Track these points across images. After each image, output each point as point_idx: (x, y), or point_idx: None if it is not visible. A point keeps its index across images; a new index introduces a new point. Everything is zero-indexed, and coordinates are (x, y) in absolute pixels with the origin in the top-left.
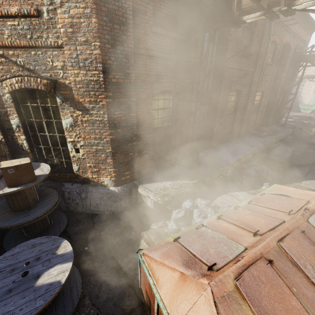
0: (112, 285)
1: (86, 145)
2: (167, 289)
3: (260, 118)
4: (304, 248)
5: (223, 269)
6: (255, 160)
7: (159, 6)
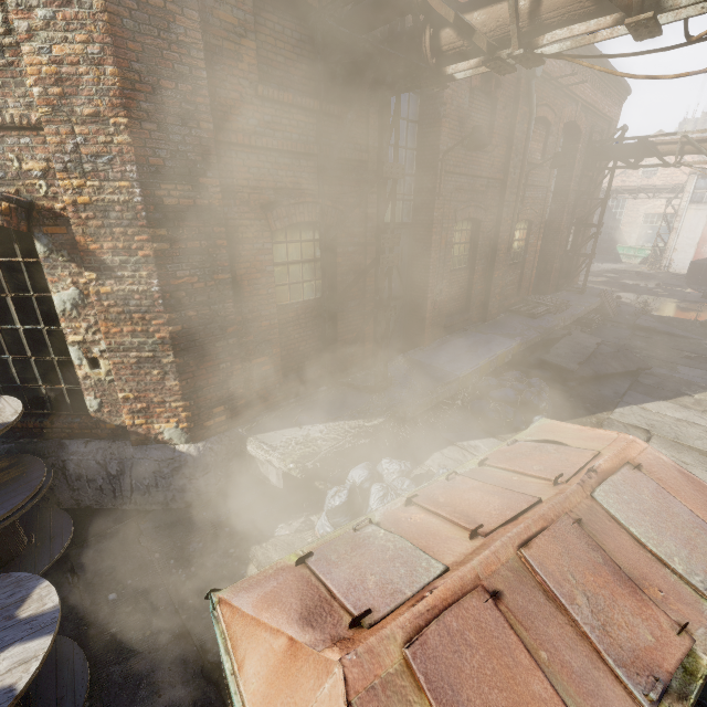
0: (166, 682)
1: (114, 351)
2: (259, 682)
3: (529, 278)
4: (575, 559)
5: (384, 622)
6: (519, 367)
7: (273, 42)
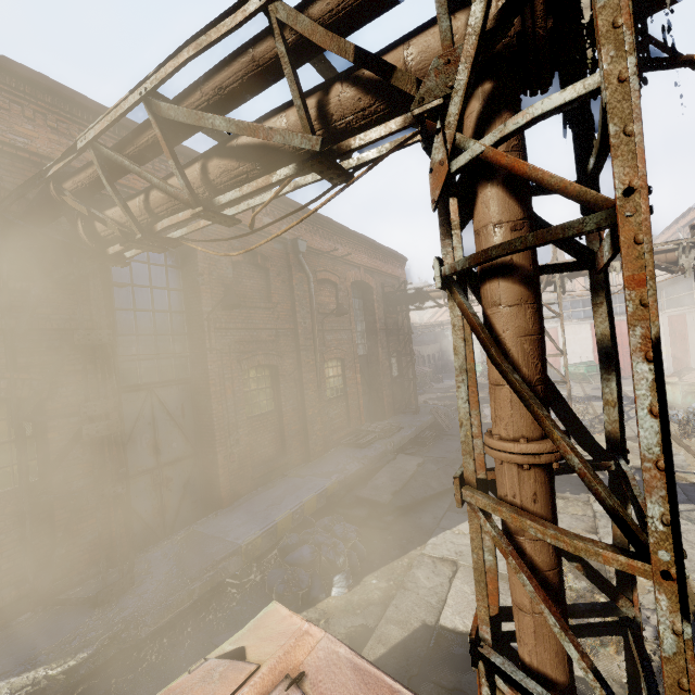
0: None
1: None
2: None
3: (358, 408)
4: None
5: None
6: (337, 509)
7: None
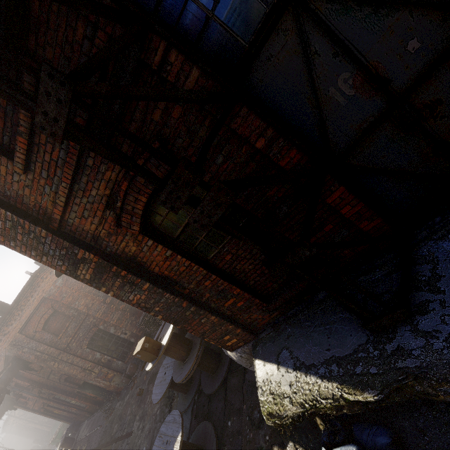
0: None
1: None
2: None
3: None
4: None
5: None
6: None
7: None
